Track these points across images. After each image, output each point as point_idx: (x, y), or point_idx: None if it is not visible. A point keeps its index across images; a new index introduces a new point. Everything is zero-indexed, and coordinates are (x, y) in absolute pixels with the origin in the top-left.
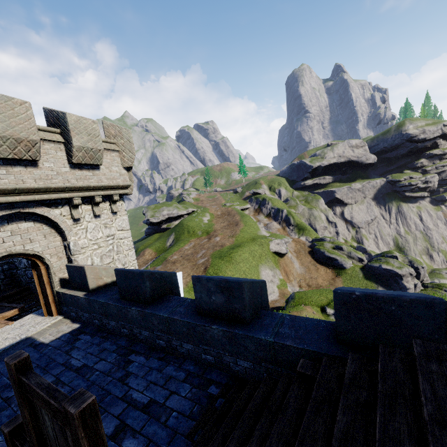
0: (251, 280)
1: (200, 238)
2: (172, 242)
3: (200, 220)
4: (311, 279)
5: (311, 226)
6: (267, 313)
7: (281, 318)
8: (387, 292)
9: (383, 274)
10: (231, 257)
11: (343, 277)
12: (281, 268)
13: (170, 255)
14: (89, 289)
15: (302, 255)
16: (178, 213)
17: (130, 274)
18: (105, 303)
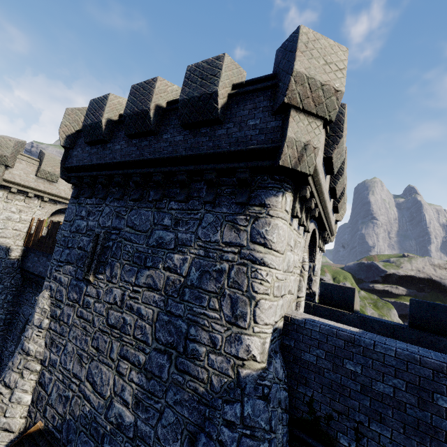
0: None
1: None
2: None
3: None
4: None
5: None
6: None
7: None
8: None
9: None
10: None
11: None
12: None
13: None
14: (352, 309)
15: None
16: None
17: (441, 307)
18: (397, 326)
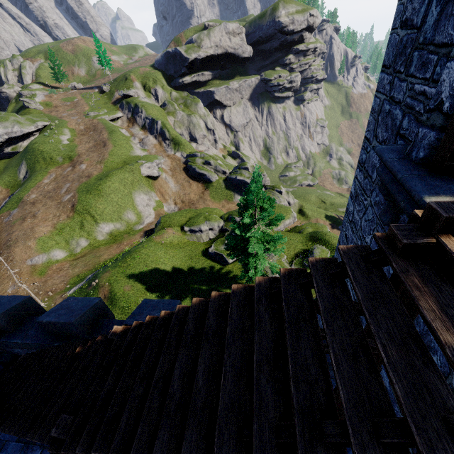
0: (7, 309)
1: (61, 167)
2: (27, 174)
3: (56, 141)
4: (185, 195)
5: (191, 135)
6: (29, 319)
7: (35, 322)
8: (55, 320)
9: (238, 183)
10: (99, 190)
11: (211, 190)
12: (157, 190)
13: (25, 195)
14: None
15: (178, 172)
16: (22, 131)
17: None
18: None
